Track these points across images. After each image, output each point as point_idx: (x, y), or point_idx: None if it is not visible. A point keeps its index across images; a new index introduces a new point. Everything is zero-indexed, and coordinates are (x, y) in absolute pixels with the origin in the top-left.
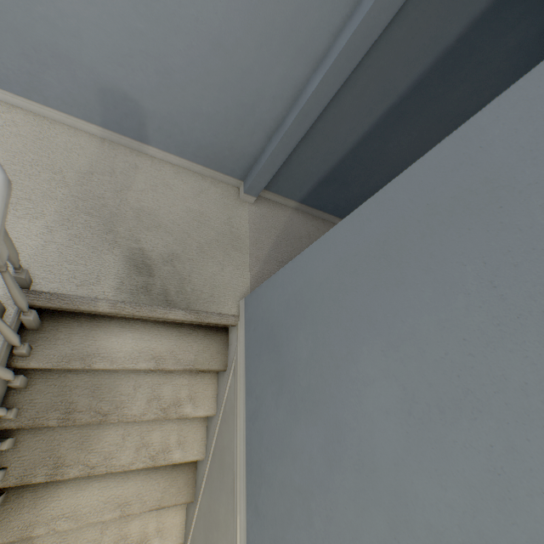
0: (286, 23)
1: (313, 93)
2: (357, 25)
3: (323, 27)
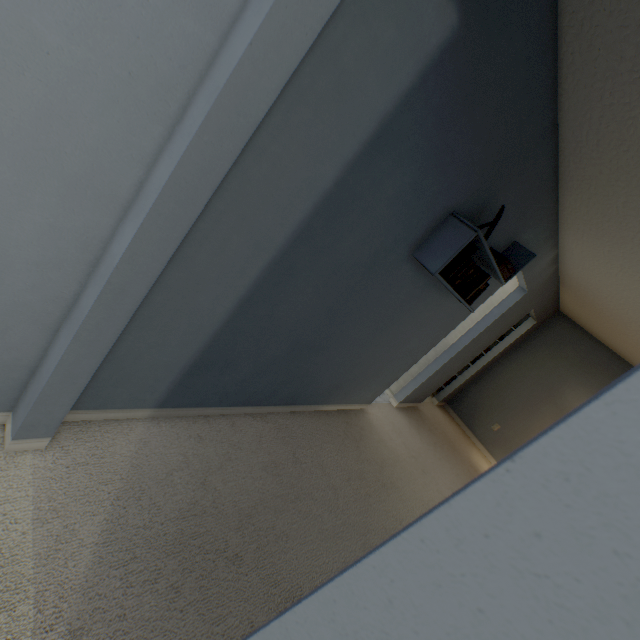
0: (21, 132)
1: (125, 257)
2: (183, 152)
3: (117, 149)
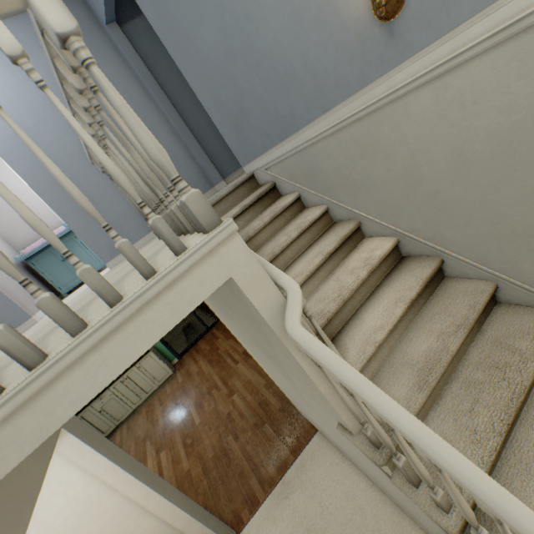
0: (148, 126)
1: (175, 123)
2: (155, 97)
3: (155, 114)
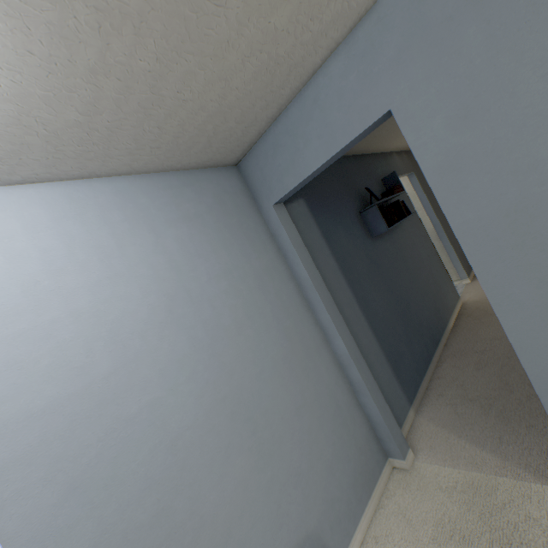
0: (303, 351)
1: (346, 348)
2: (323, 306)
3: (311, 329)
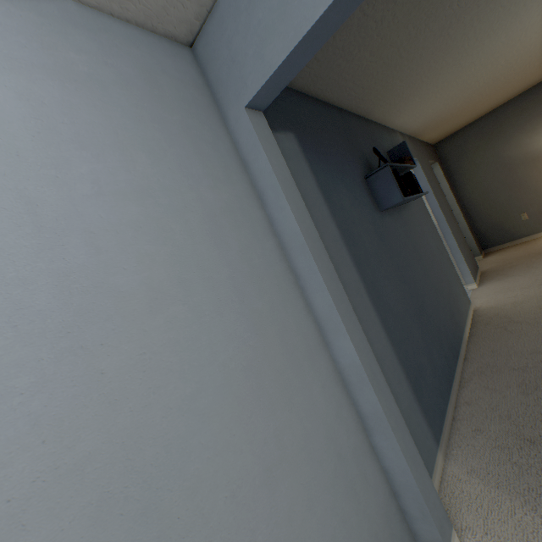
0: (283, 355)
1: (357, 354)
2: (322, 280)
3: (299, 319)
